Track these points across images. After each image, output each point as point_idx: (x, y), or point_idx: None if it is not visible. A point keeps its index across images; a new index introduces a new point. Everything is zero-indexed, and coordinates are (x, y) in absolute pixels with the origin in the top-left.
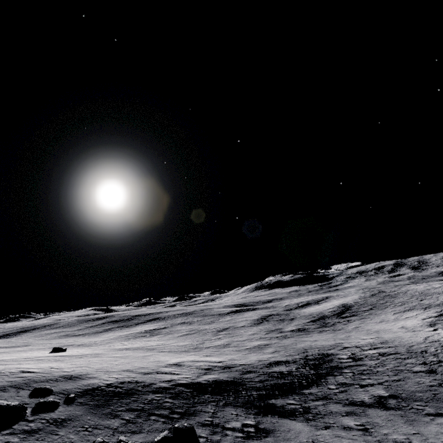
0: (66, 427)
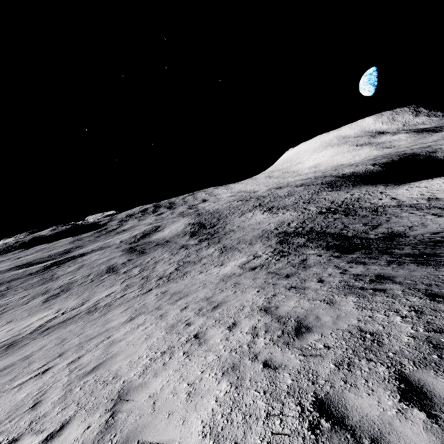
0: None
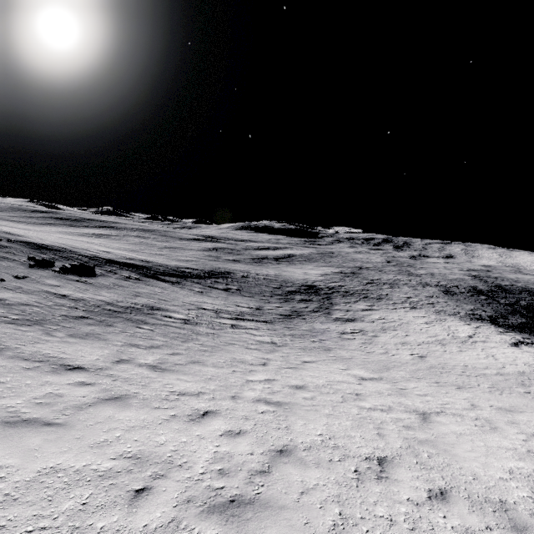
0: (10, 249)
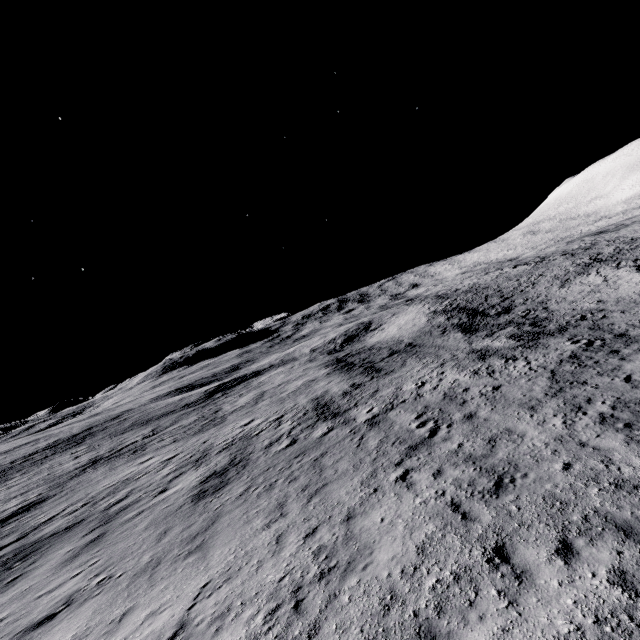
0: None
